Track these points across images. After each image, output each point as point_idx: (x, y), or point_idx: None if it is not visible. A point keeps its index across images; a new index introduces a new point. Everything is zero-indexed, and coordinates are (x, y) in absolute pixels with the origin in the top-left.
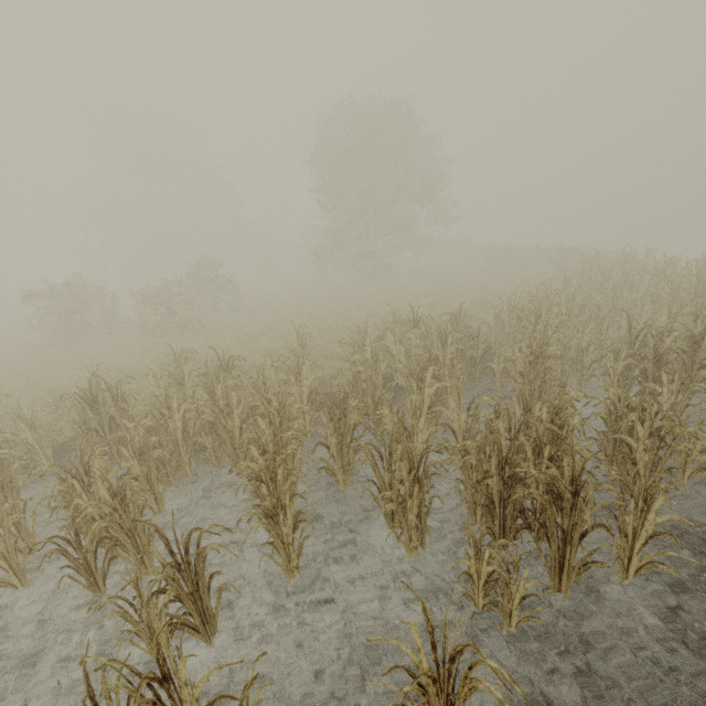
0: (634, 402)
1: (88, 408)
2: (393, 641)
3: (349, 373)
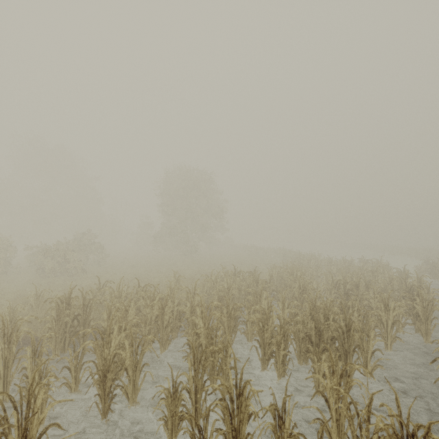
0: (348, 305)
1: (64, 308)
2: (316, 376)
3: (216, 295)
